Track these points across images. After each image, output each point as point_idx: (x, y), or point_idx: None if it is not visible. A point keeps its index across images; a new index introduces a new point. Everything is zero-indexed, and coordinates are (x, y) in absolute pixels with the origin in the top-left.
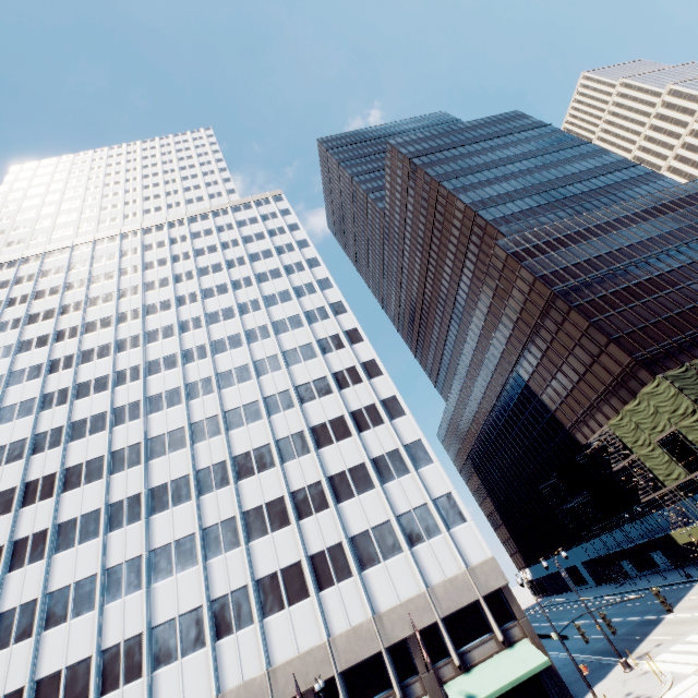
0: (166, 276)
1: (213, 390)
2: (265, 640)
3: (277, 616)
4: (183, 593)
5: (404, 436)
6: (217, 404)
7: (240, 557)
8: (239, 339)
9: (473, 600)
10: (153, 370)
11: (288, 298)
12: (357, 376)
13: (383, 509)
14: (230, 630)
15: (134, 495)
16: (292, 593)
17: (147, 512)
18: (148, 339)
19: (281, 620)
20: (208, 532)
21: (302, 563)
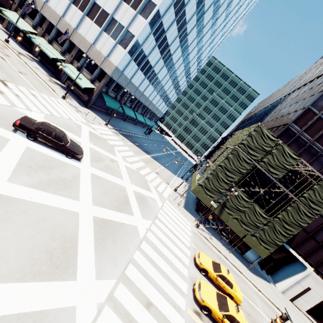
0: None
1: None
2: None
3: None
4: None
5: None
6: None
7: None
8: None
9: (97, 64)
10: None
11: None
12: None
13: (112, 9)
14: None
15: None
16: None
17: None
18: None
19: None
20: None
21: None
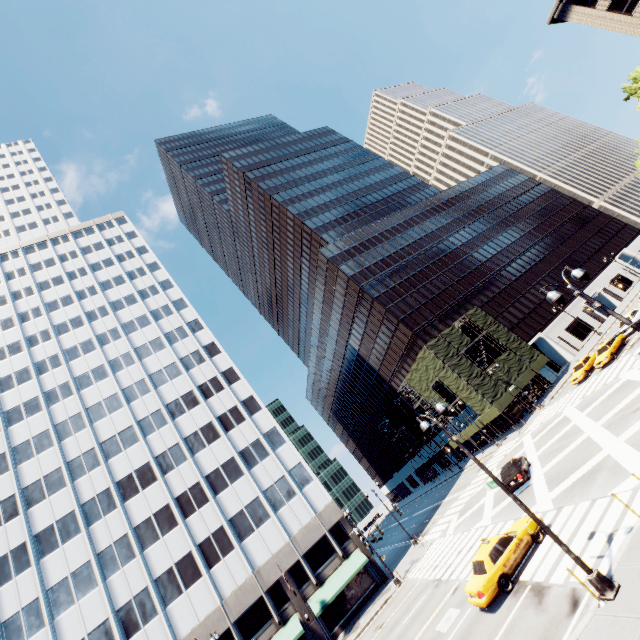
0: (8, 316)
1: (85, 426)
2: (170, 623)
3: (177, 601)
4: (88, 615)
5: (262, 427)
6: (92, 437)
7: (137, 566)
8: (104, 371)
9: (322, 535)
10: (13, 419)
11: (147, 322)
12: (219, 385)
13: (252, 490)
14: (138, 628)
15: (18, 546)
16: (188, 579)
17: (36, 557)
18: (1, 388)
19: (182, 602)
20: (103, 555)
21: (193, 552)
